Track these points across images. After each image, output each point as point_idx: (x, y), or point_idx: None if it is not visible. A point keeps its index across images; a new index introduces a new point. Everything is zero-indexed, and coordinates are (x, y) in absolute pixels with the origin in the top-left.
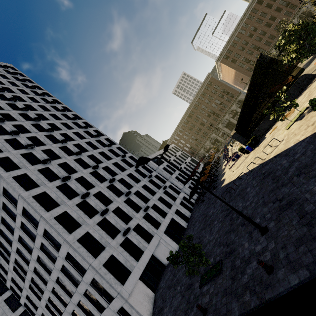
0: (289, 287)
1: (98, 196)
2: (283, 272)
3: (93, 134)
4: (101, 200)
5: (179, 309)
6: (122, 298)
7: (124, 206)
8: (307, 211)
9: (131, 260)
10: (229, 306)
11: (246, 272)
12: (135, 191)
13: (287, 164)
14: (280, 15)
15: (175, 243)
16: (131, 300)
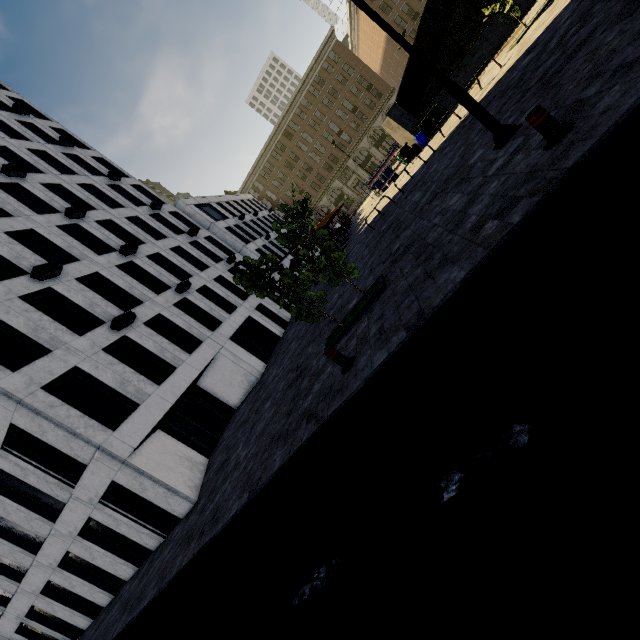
0: None
1: (25, 241)
2: (617, 90)
3: (8, 104)
4: (40, 252)
5: (271, 424)
6: (111, 458)
7: (116, 274)
8: None
9: (139, 383)
10: (428, 292)
11: (470, 215)
12: (151, 253)
13: (538, 50)
14: None
15: (257, 359)
16: (138, 462)
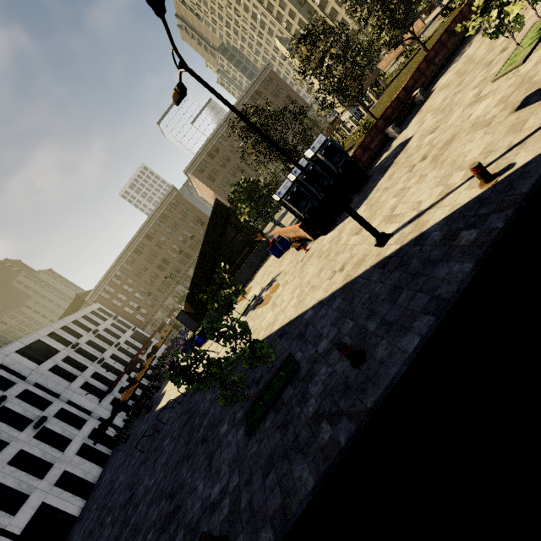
0: None
1: None
2: None
3: None
4: None
5: None
6: None
7: None
8: None
9: None
10: None
11: None
12: None
13: (208, 406)
14: None
15: None
16: None
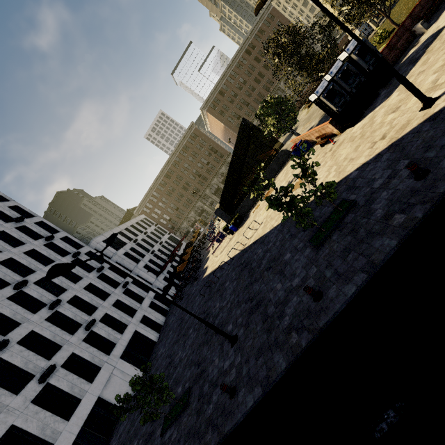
0: (245, 411)
1: None
2: (243, 393)
3: None
4: None
5: None
6: None
7: (45, 327)
8: (269, 314)
9: (55, 423)
10: None
11: (212, 400)
12: (70, 297)
13: (262, 254)
14: (268, 74)
15: (138, 370)
16: None
